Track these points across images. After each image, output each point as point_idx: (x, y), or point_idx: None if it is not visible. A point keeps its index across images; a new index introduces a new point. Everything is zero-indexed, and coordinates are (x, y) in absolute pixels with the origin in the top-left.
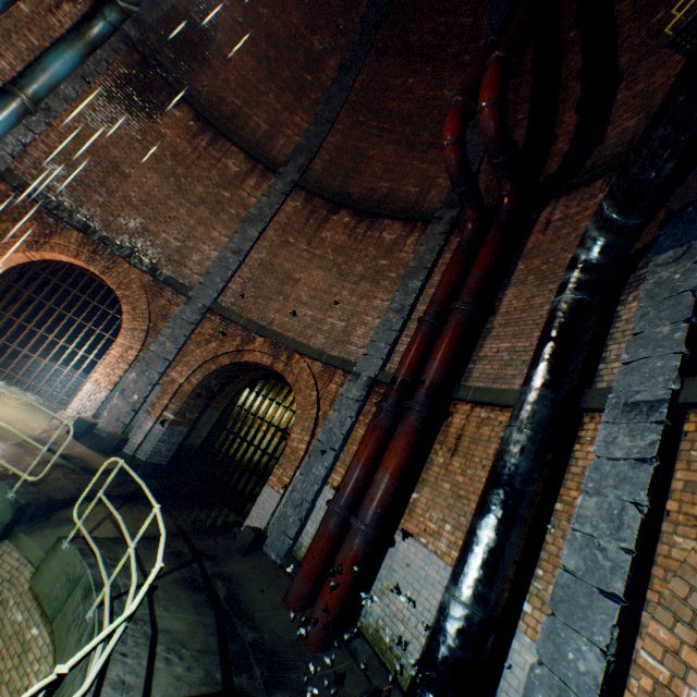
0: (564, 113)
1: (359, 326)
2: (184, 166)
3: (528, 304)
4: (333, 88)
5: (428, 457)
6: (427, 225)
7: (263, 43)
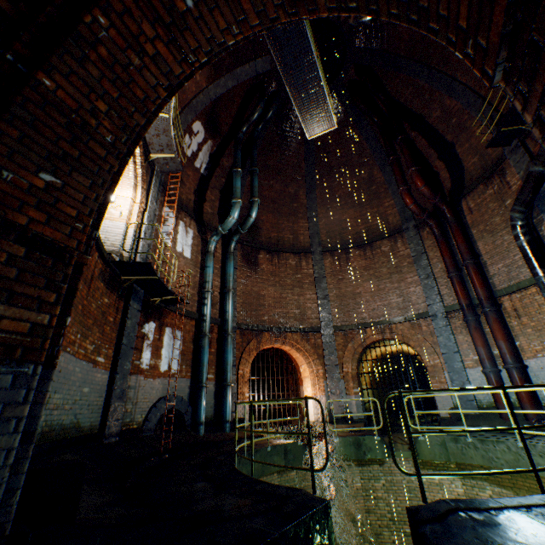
0: (433, 162)
1: (410, 295)
2: (276, 276)
3: (494, 245)
4: (309, 202)
5: (507, 326)
6: (401, 234)
7: (270, 205)
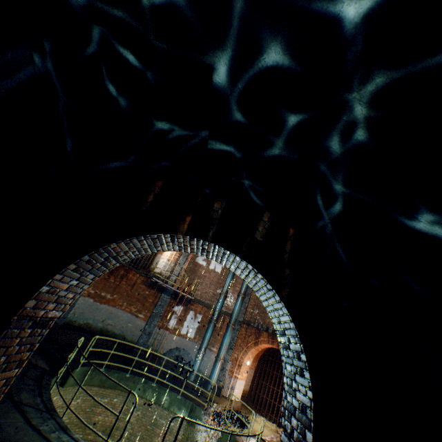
0: None
1: None
2: None
3: None
4: None
5: None
6: None
7: None
